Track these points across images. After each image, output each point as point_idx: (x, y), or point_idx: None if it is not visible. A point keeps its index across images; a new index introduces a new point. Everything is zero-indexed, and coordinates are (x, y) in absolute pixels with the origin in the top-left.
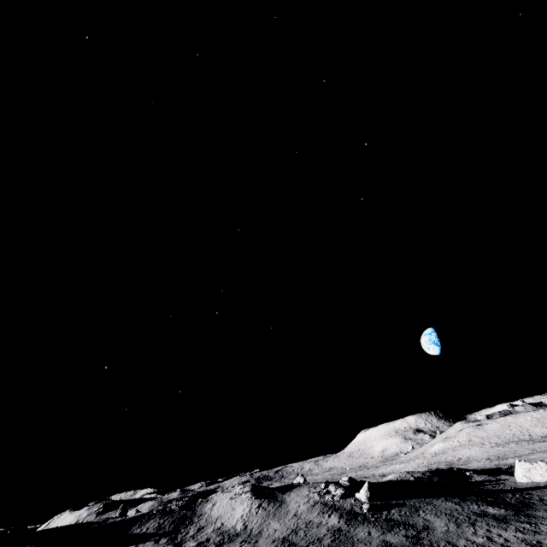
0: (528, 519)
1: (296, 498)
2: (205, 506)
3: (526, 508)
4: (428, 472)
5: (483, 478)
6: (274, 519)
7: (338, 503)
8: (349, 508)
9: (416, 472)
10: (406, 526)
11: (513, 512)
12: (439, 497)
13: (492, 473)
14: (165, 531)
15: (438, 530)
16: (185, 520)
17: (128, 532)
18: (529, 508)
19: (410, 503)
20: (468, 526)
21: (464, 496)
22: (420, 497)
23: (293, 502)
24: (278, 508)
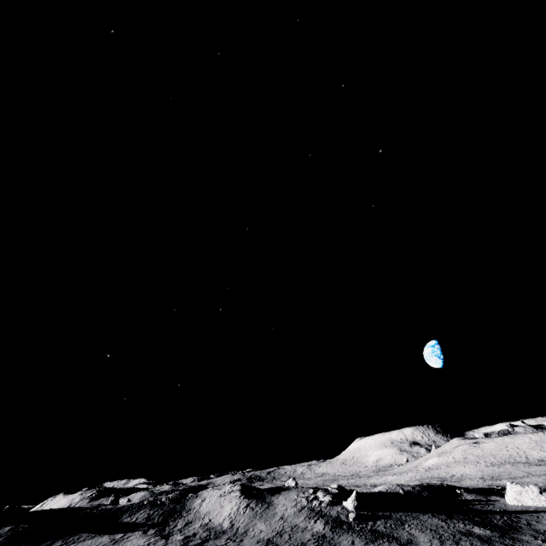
0: (513, 542)
1: (284, 501)
2: (195, 501)
3: (512, 532)
4: (418, 486)
5: (473, 497)
6: (261, 520)
7: (324, 510)
8: (336, 516)
9: (406, 485)
10: (390, 539)
11: (498, 534)
12: (426, 513)
13: (483, 492)
14: (154, 522)
15: (422, 545)
16: (174, 513)
17: (118, 520)
18: (515, 531)
19: (397, 516)
20: (452, 543)
21: (451, 513)
22: (407, 511)
23: (281, 504)
24: (265, 510)
